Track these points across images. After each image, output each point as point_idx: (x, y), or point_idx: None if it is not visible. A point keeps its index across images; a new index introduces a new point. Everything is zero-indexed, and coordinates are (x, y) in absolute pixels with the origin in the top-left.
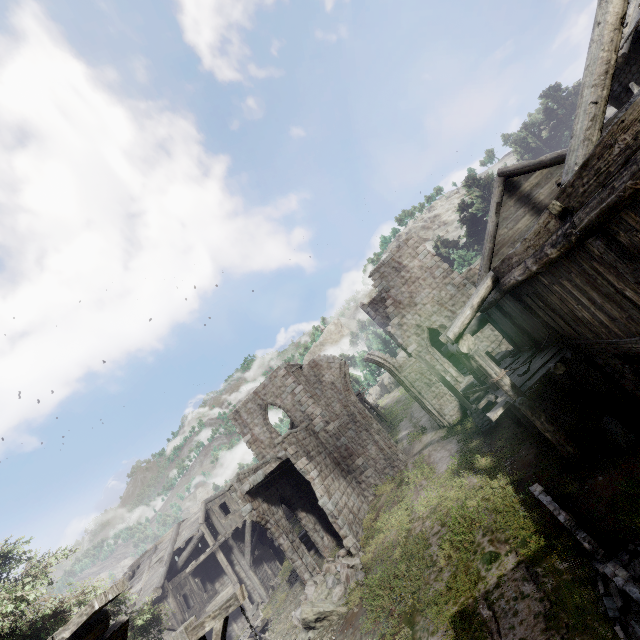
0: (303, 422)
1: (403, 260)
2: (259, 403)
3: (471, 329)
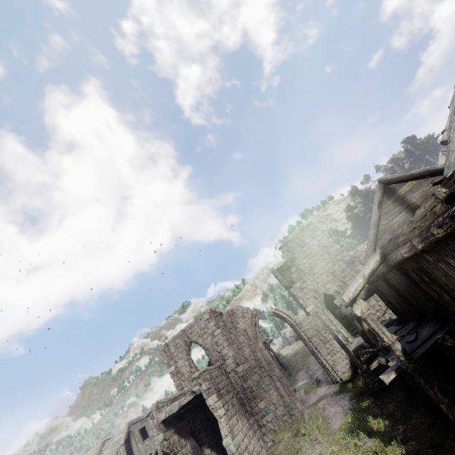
0: (218, 361)
1: (305, 239)
2: (185, 340)
3: (360, 297)
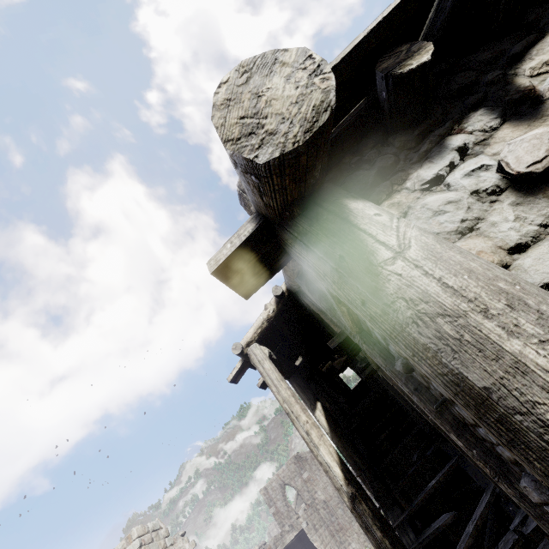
0: (309, 500)
1: None
2: (280, 483)
3: None
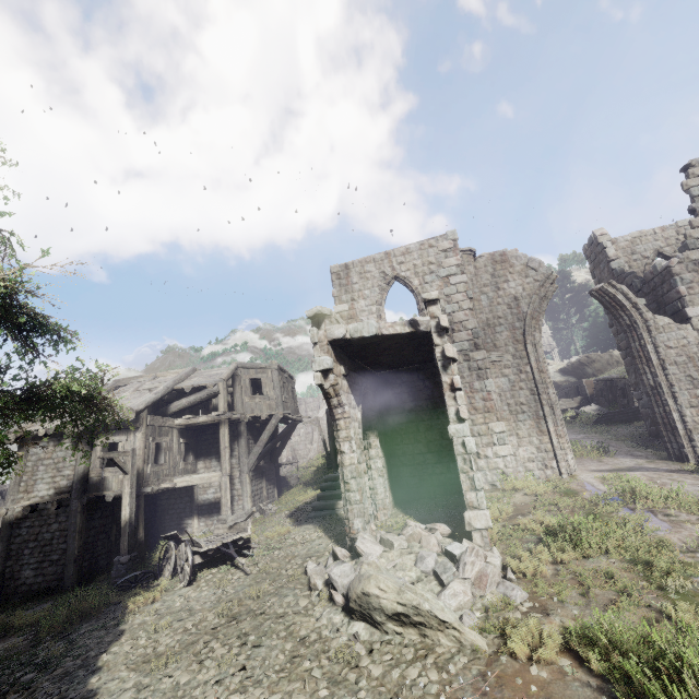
0: None
1: None
2: (385, 270)
3: None
